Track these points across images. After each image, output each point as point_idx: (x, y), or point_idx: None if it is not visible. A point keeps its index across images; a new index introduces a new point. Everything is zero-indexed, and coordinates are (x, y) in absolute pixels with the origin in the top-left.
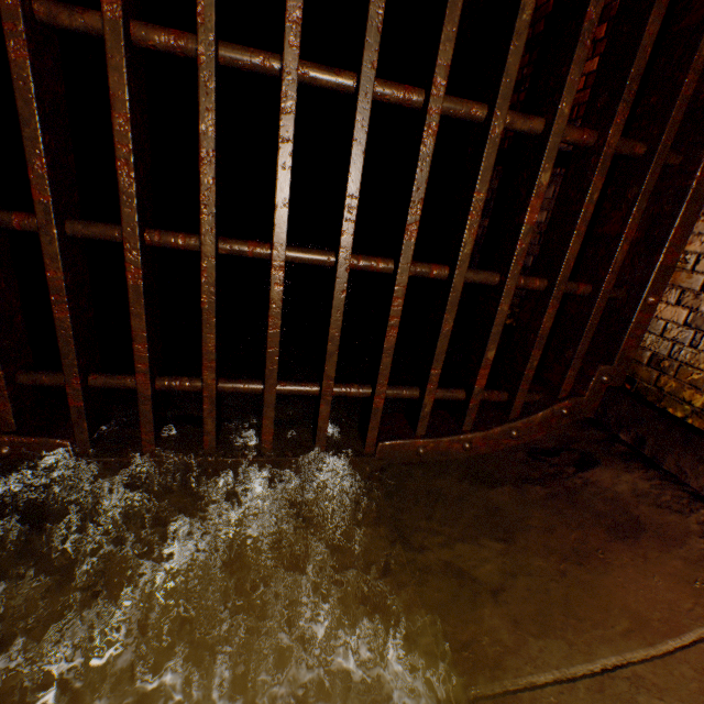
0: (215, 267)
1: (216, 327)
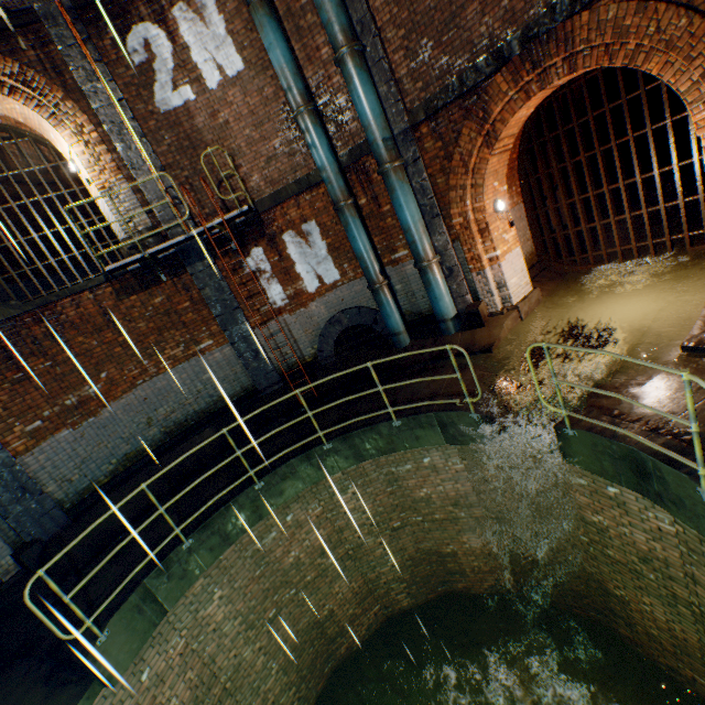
0: (629, 220)
1: (631, 232)
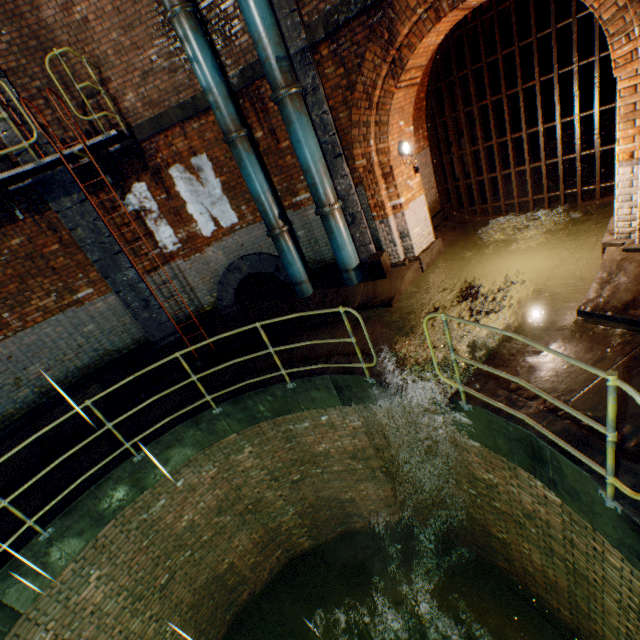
0: (528, 172)
1: (530, 184)
